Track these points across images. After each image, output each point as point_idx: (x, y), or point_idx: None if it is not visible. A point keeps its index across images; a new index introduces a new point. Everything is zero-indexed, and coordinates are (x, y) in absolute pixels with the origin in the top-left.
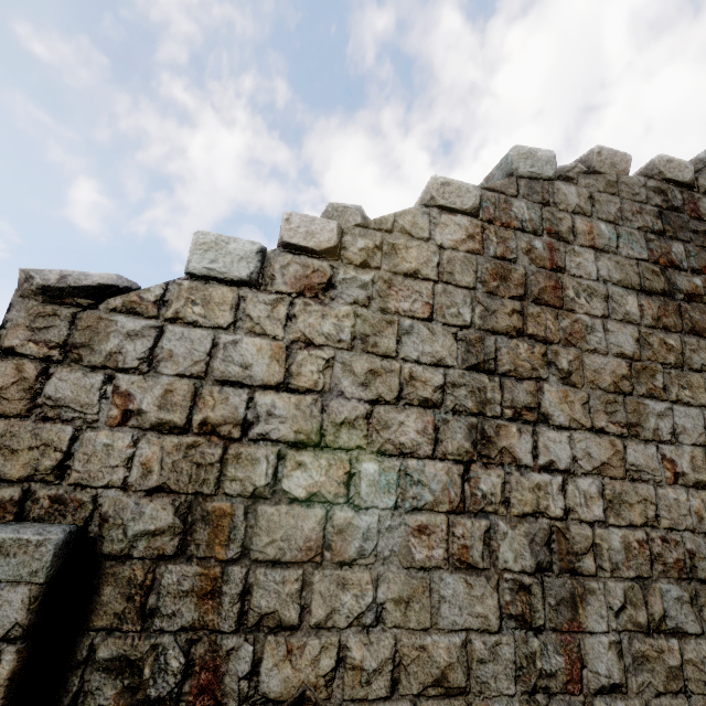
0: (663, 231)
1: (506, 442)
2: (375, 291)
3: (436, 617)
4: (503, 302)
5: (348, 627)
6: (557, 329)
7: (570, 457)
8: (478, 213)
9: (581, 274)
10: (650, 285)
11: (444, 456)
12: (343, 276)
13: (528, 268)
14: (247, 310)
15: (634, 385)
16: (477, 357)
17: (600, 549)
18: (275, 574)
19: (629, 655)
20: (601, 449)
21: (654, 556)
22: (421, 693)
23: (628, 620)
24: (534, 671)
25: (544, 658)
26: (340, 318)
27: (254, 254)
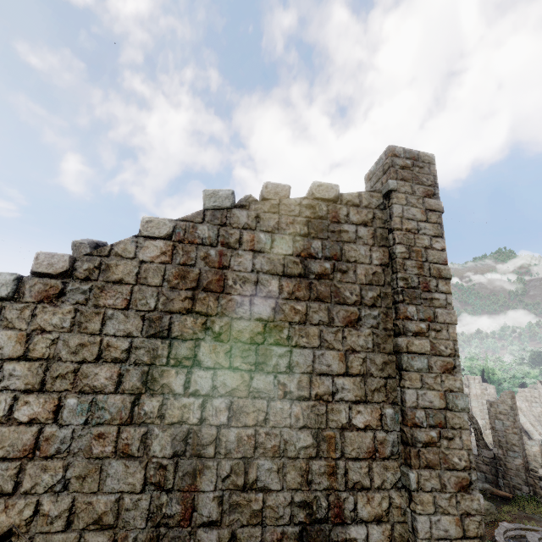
0: (308, 233)
1: (167, 380)
2: (91, 295)
3: (101, 485)
4: (180, 293)
5: (44, 492)
6: (216, 306)
7: (211, 386)
8: (170, 237)
9: (240, 269)
10: (290, 271)
11: (122, 391)
12: (71, 288)
13: (202, 269)
14: (5, 315)
15: (266, 338)
16: (155, 330)
17: (220, 442)
18: (2, 465)
19: (226, 504)
20: (234, 380)
21: (258, 444)
22: (85, 528)
23: (230, 483)
24: (160, 514)
25: (168, 506)
26: (65, 314)
27: (11, 281)
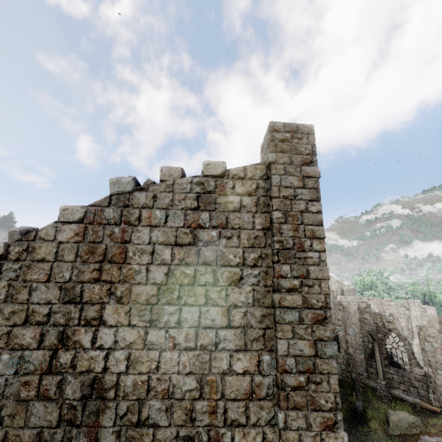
0: (197, 207)
1: (78, 337)
2: (20, 272)
3: (27, 422)
4: (89, 266)
5: None
6: (118, 275)
7: (113, 341)
8: (82, 221)
9: (139, 242)
10: (181, 241)
11: (43, 347)
12: (5, 268)
13: (108, 245)
14: None
15: (159, 299)
16: (69, 297)
17: (119, 386)
18: None
19: (123, 437)
20: (132, 335)
21: (150, 388)
22: None
23: (126, 420)
24: None
25: (76, 439)
26: (1, 288)
27: None
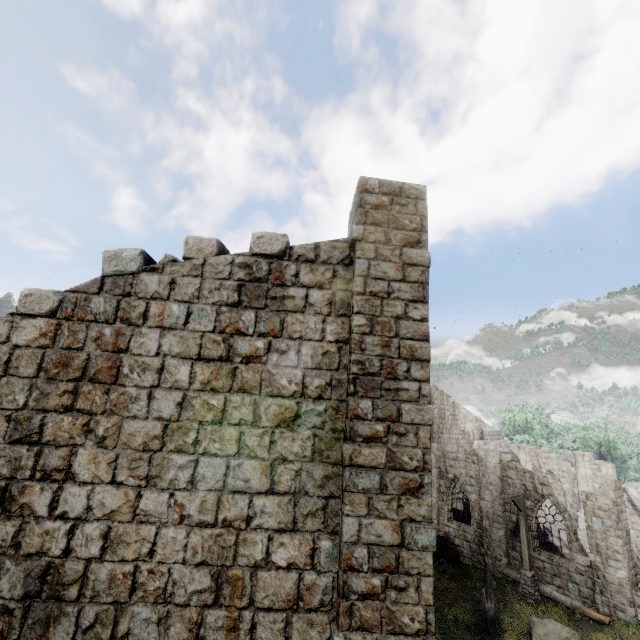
0: (237, 302)
1: (29, 499)
2: None
3: None
4: (58, 385)
5: None
6: (103, 402)
7: (84, 507)
8: (54, 314)
9: (141, 352)
10: (208, 353)
11: None
12: None
13: (91, 354)
14: None
15: (164, 443)
16: (21, 433)
17: (87, 581)
18: None
19: None
20: (115, 499)
21: (136, 585)
22: None
23: (92, 636)
24: None
25: None
26: None
27: None
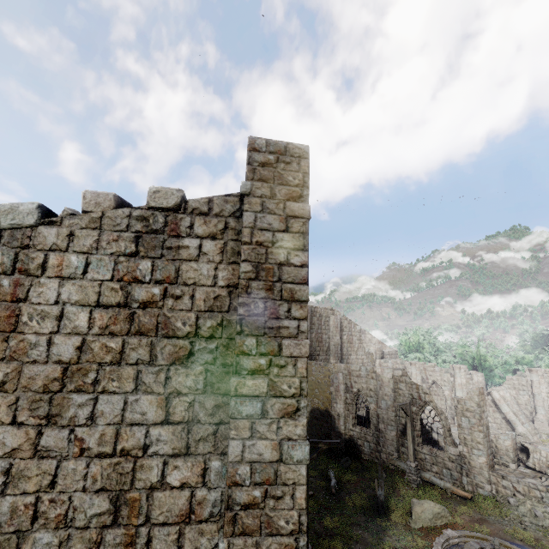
0: (135, 252)
1: None
2: None
3: None
4: None
5: None
6: (2, 349)
7: None
8: None
9: (40, 301)
10: (107, 300)
11: None
12: None
13: None
14: None
15: (64, 384)
16: None
17: None
18: None
19: None
20: (16, 438)
21: (37, 514)
22: None
23: None
24: None
25: None
26: None
27: None
